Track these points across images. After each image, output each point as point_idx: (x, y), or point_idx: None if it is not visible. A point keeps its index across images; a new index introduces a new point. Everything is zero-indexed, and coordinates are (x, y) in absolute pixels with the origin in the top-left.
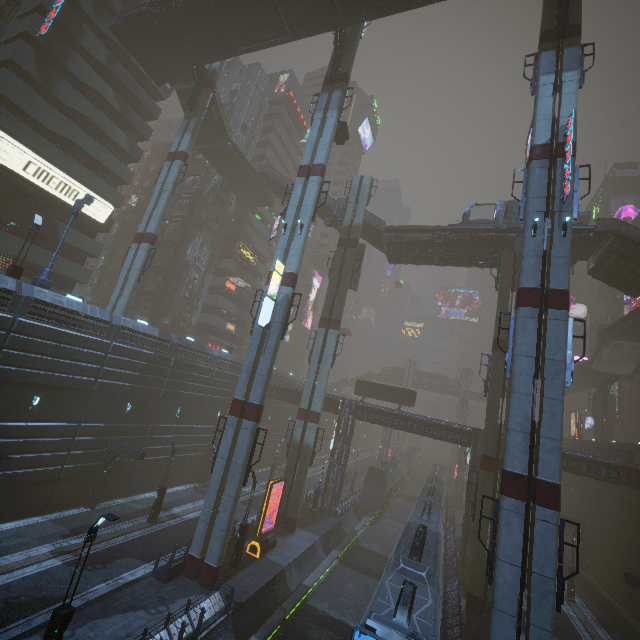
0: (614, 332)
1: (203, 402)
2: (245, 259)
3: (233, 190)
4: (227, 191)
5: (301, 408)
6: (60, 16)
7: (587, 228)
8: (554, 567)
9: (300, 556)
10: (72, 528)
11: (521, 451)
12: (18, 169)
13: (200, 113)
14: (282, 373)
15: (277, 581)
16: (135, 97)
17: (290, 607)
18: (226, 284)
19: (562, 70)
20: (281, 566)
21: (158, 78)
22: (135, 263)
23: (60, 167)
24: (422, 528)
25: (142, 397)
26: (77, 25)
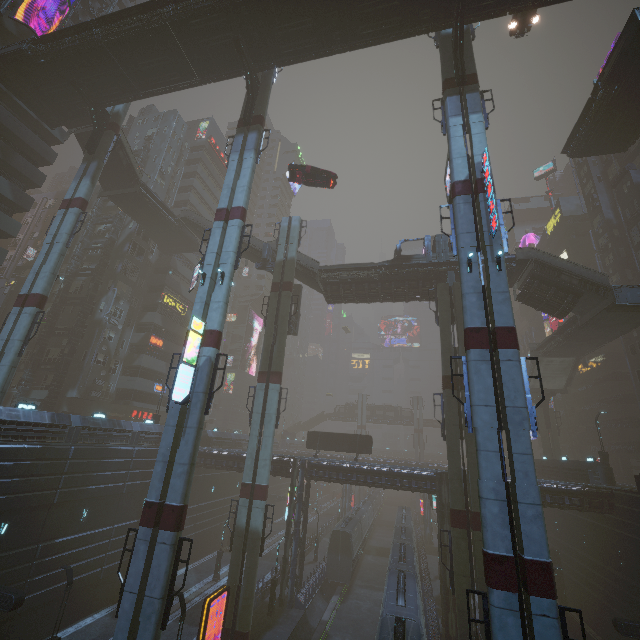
0: (544, 350)
1: (121, 493)
2: (173, 310)
3: (153, 237)
4: (146, 238)
5: (244, 483)
6: None
7: (509, 257)
8: None
9: None
10: None
11: (501, 525)
12: None
13: (101, 156)
14: (224, 434)
15: None
16: (21, 140)
17: None
18: (151, 340)
19: (468, 113)
20: None
21: (50, 120)
22: (15, 332)
23: None
24: (400, 627)
25: (25, 509)
26: None
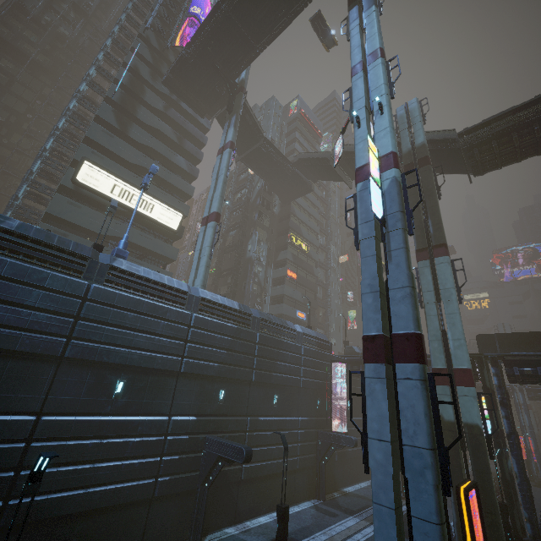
0: None
1: (298, 387)
2: (298, 248)
3: (275, 190)
4: (270, 194)
5: (436, 368)
6: (129, 84)
7: None
8: None
9: None
10: None
11: None
12: (107, 193)
13: (237, 111)
14: None
15: None
16: (187, 131)
17: None
18: (287, 273)
19: None
20: None
21: (201, 111)
22: (205, 242)
23: (138, 187)
24: None
25: (233, 381)
26: (140, 88)
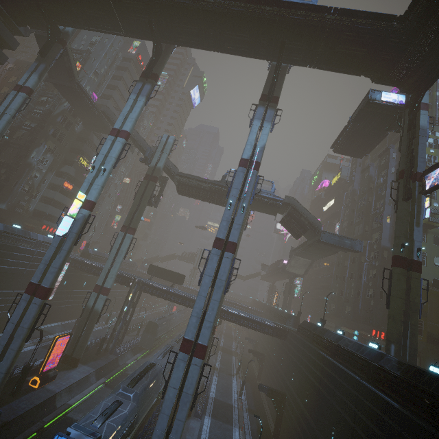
0: (296, 252)
1: (22, 274)
2: (84, 167)
3: (80, 116)
4: (75, 115)
5: (97, 284)
6: None
7: (279, 199)
8: (193, 388)
9: (73, 384)
10: None
11: (194, 327)
12: None
13: (49, 61)
14: (101, 253)
15: (47, 403)
16: None
17: (49, 420)
18: (64, 184)
19: (264, 120)
20: (54, 392)
21: (18, 20)
22: None
23: None
24: (149, 365)
25: None
26: None
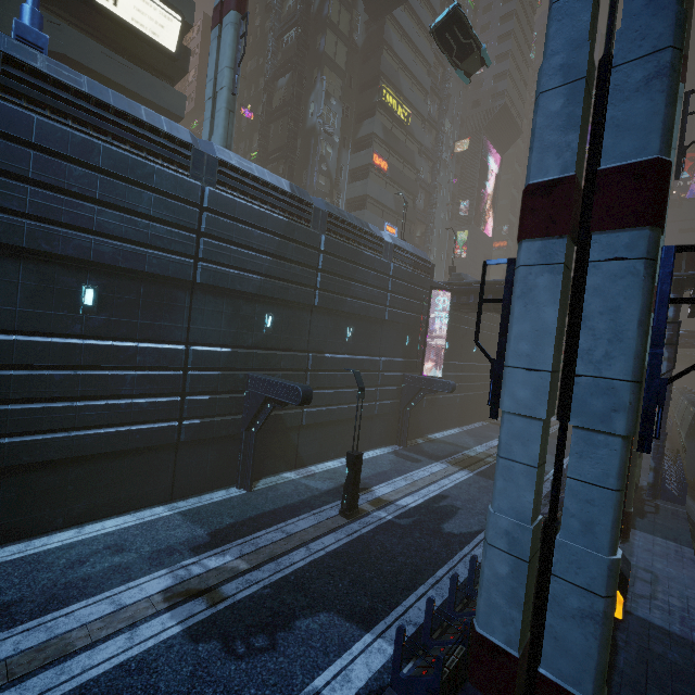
0: None
1: (382, 320)
2: (393, 116)
3: None
4: None
5: None
6: None
7: None
8: None
9: None
10: (213, 530)
11: None
12: None
13: None
14: None
15: None
16: None
17: None
18: (373, 159)
19: None
20: None
21: None
22: (221, 59)
23: None
24: None
25: (286, 304)
26: None
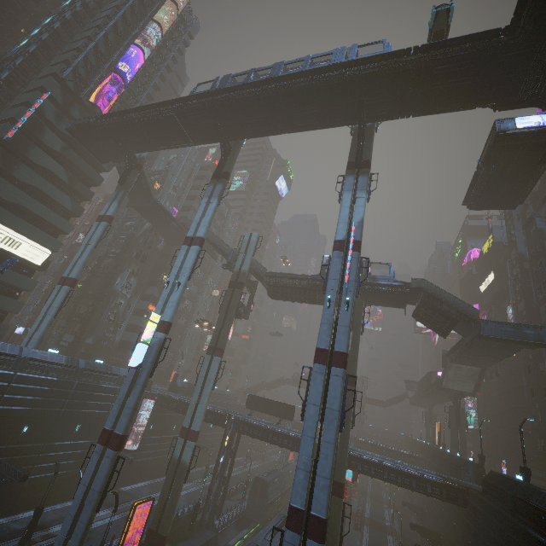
0: (451, 358)
1: (104, 418)
2: None
3: (161, 233)
4: (157, 233)
5: (183, 426)
6: (27, 123)
7: (404, 285)
8: None
9: None
10: None
11: (302, 487)
12: None
13: (127, 187)
14: (191, 384)
15: None
16: (82, 172)
17: None
18: (149, 307)
19: (356, 190)
20: None
21: (102, 159)
22: (55, 302)
23: (8, 226)
24: None
25: (41, 418)
26: (40, 128)
